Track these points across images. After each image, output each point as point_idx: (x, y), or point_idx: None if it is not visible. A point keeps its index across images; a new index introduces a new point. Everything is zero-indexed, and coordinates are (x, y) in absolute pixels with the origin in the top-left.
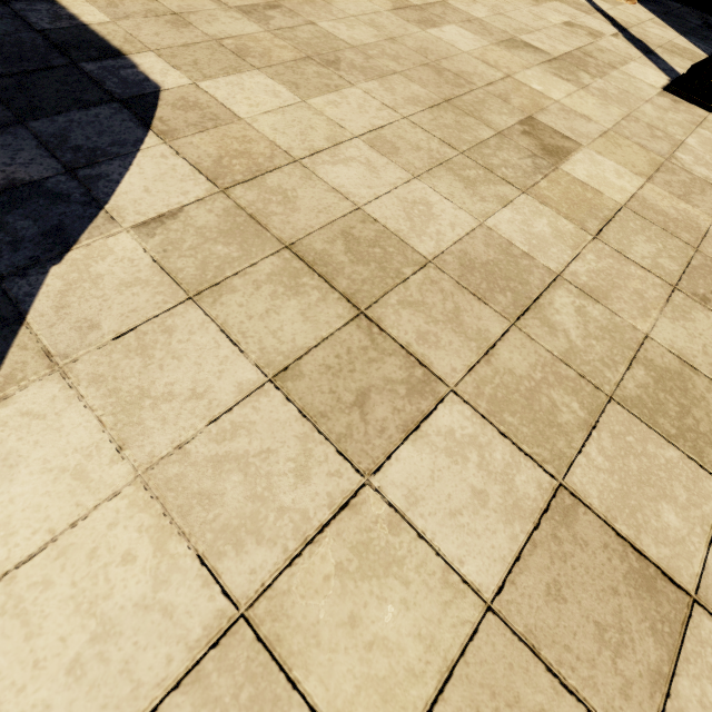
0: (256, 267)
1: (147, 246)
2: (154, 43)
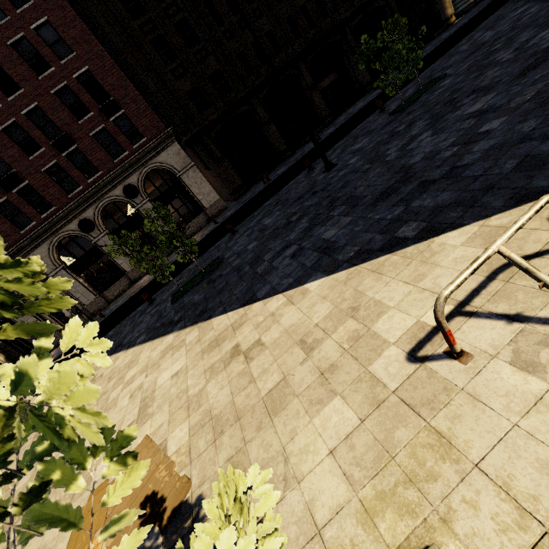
0: None
1: None
2: None
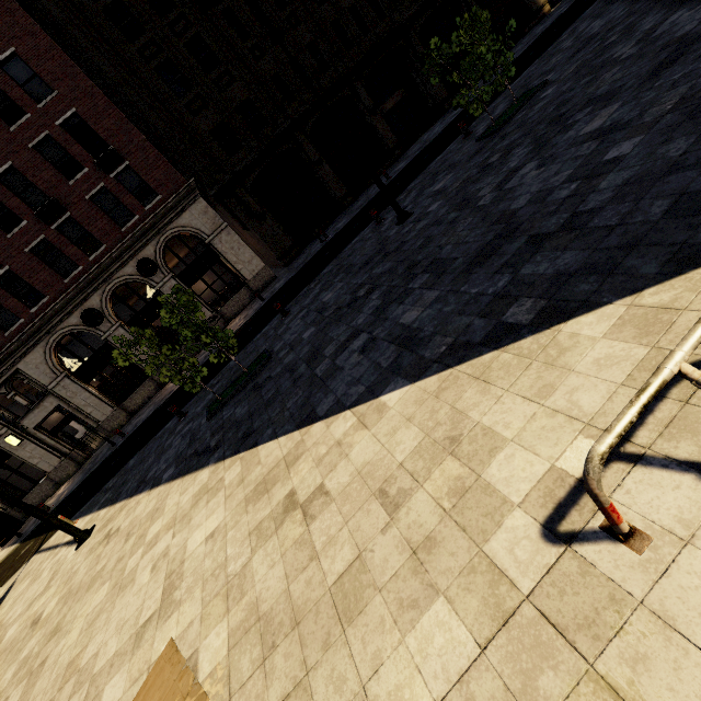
0: None
1: None
2: None
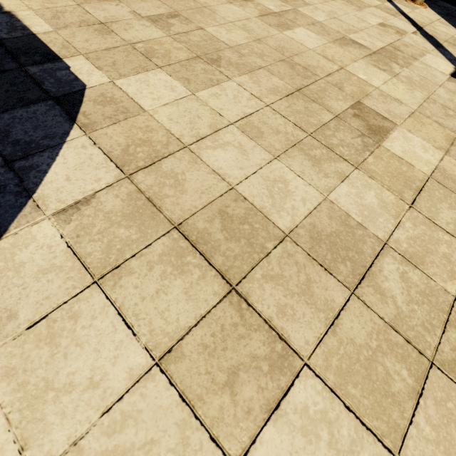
0: (150, 248)
1: (63, 232)
2: (84, 48)
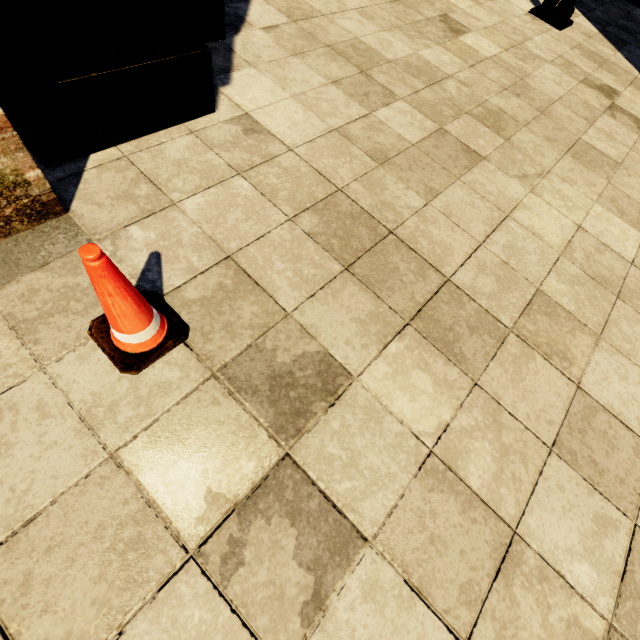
0: (316, 50)
1: (269, 36)
2: None
